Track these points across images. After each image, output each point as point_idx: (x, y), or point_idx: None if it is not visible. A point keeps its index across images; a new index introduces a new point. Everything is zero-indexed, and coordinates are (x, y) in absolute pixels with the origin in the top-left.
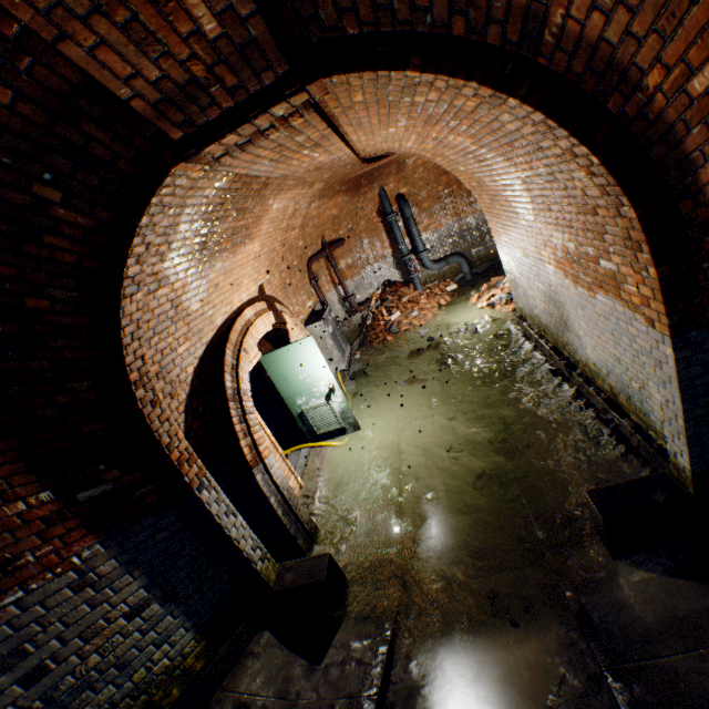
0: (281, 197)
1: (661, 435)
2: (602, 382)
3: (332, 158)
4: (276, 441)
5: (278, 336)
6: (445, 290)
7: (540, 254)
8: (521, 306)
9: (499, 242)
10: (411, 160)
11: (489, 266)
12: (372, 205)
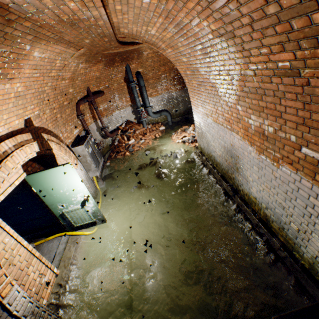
0: (43, 47)
1: (308, 261)
2: (258, 209)
3: (87, 15)
4: (33, 248)
5: (46, 157)
6: (159, 129)
7: (230, 125)
8: (202, 147)
9: (196, 110)
10: (146, 52)
11: (181, 119)
12: (122, 75)
